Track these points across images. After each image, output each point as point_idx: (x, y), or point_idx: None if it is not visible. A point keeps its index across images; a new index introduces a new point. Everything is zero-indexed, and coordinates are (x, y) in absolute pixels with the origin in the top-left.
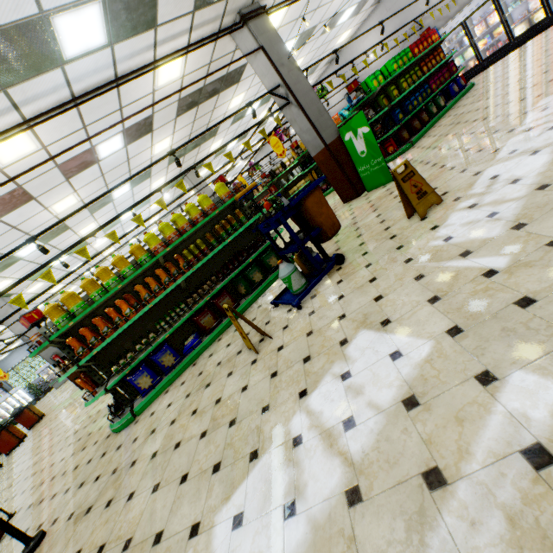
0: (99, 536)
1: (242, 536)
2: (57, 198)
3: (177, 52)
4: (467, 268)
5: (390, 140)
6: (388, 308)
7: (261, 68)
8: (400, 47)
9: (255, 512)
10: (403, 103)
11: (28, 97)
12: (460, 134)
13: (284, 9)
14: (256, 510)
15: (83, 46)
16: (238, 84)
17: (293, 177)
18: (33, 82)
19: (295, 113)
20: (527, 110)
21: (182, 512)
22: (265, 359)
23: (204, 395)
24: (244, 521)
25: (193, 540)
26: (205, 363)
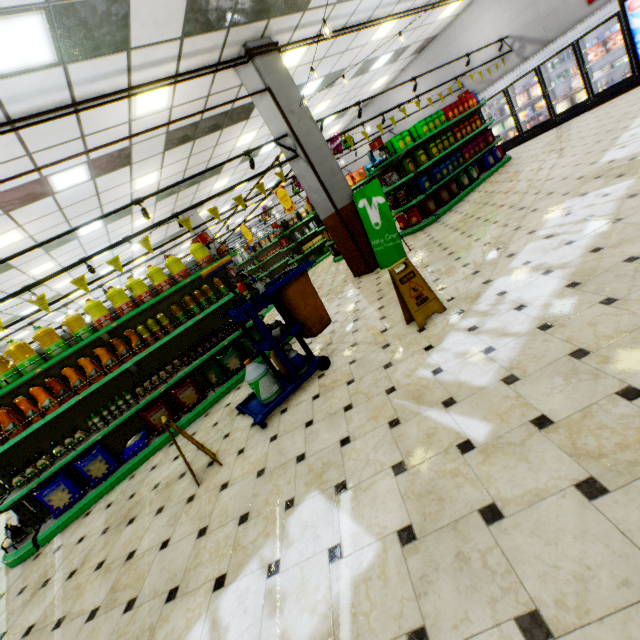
0: None
1: None
2: None
3: (159, 81)
4: (445, 427)
5: (414, 210)
6: (350, 463)
7: (267, 112)
8: (439, 104)
9: None
10: (431, 170)
11: None
12: (484, 219)
13: (304, 48)
14: None
15: (19, 61)
16: (247, 121)
17: (309, 231)
18: None
19: (303, 168)
20: (551, 209)
21: None
22: (203, 500)
23: (121, 537)
24: None
25: None
26: (143, 479)
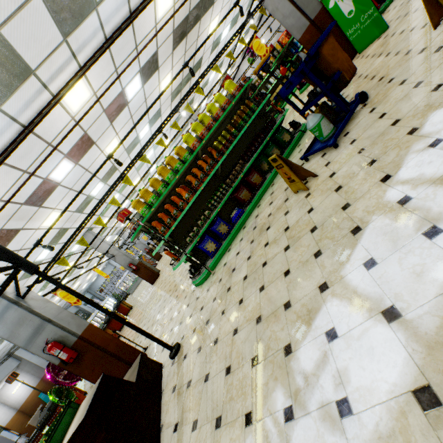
0: (228, 327)
1: (383, 267)
2: (107, 141)
3: None
4: None
5: None
6: None
7: None
8: None
9: (387, 252)
10: None
11: (79, 44)
12: None
13: None
14: (387, 250)
15: None
16: (213, 6)
17: (270, 86)
18: (81, 29)
19: (276, 1)
20: None
21: (301, 286)
22: (320, 188)
23: (268, 234)
24: (377, 261)
25: (327, 291)
26: (254, 222)
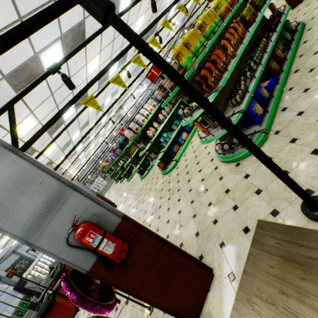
0: None
1: None
2: (92, 54)
3: None
4: None
5: None
6: None
7: None
8: None
9: None
10: None
11: None
12: None
13: None
14: None
15: None
16: None
17: None
18: None
19: None
20: None
21: None
22: None
23: None
24: None
25: None
26: (316, 71)
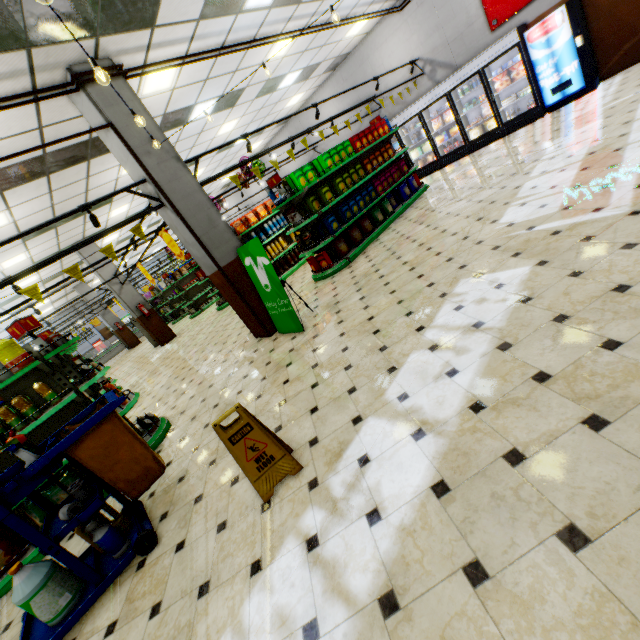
0: None
1: None
2: None
3: None
4: None
5: (323, 253)
6: None
7: (118, 151)
8: (359, 123)
9: None
10: (339, 208)
11: None
12: (385, 281)
13: (173, 69)
14: None
15: None
16: None
17: None
18: None
19: (173, 219)
20: (446, 290)
21: None
22: None
23: None
24: None
25: None
26: None
